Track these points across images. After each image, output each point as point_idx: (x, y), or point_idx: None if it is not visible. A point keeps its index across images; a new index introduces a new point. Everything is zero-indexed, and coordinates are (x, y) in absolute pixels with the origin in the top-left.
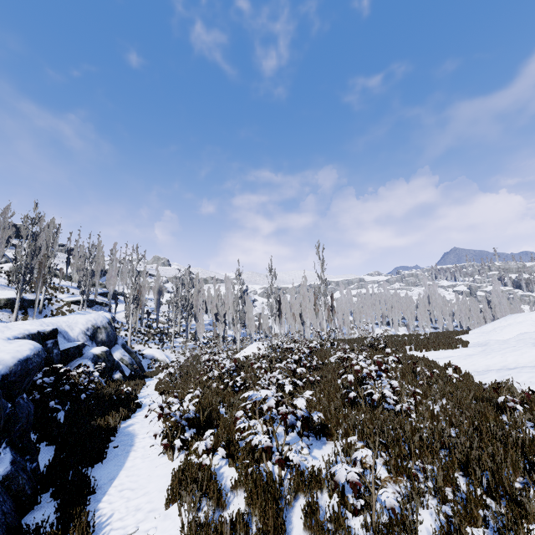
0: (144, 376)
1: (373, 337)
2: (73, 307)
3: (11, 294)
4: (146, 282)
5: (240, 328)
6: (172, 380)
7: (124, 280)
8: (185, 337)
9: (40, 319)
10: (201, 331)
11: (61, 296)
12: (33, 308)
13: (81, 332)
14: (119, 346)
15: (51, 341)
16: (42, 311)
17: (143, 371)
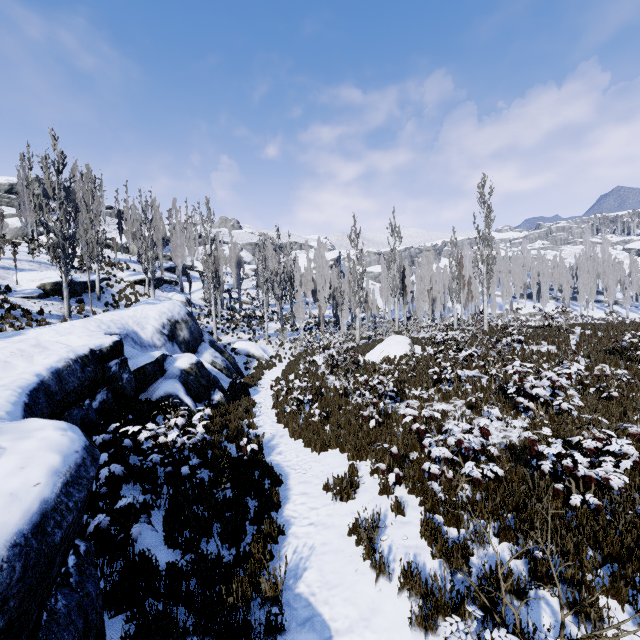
0: (247, 387)
1: (628, 340)
2: (137, 288)
3: (56, 276)
4: (221, 252)
5: (347, 310)
6: (299, 407)
7: (191, 250)
8: (276, 321)
9: (97, 315)
10: (300, 316)
11: (120, 274)
12: (88, 294)
13: (155, 331)
14: (207, 344)
15: (115, 362)
16: (100, 297)
17: (240, 374)
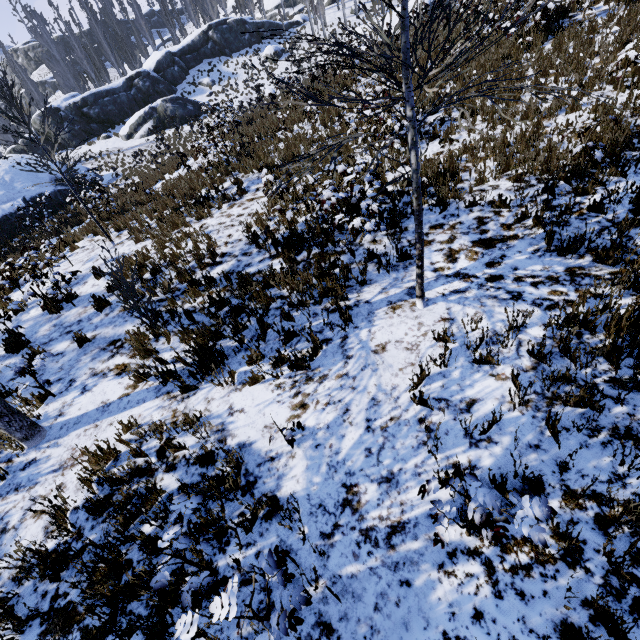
0: None
1: None
2: None
3: None
4: None
5: None
6: None
7: None
8: None
9: None
10: None
11: None
12: None
13: None
14: None
15: None
16: None
17: None
